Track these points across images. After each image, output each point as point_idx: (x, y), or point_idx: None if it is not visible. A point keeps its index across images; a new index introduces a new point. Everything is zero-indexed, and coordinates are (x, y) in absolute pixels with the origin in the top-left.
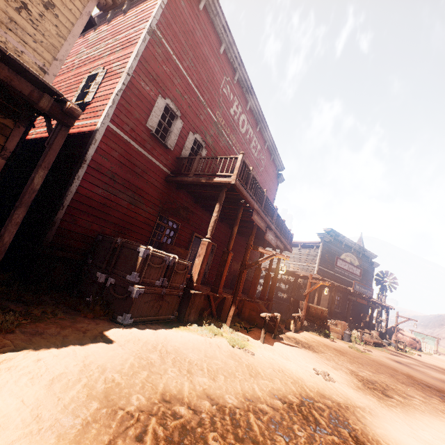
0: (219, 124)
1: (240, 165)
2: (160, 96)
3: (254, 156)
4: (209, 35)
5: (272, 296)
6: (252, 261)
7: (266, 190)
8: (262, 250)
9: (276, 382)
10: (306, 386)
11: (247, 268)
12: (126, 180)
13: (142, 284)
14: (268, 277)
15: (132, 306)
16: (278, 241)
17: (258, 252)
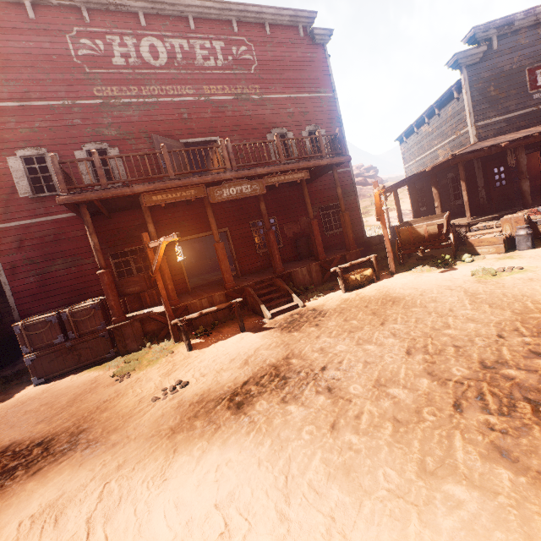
0: (110, 99)
1: (56, 174)
2: (9, 159)
3: (219, 67)
4: (1, 21)
5: (349, 242)
6: (335, 201)
7: (163, 146)
8: (155, 244)
9: (56, 422)
10: (92, 419)
11: (152, 274)
12: (47, 255)
13: (37, 350)
14: (311, 227)
15: (32, 371)
16: (273, 178)
17: (343, 180)
